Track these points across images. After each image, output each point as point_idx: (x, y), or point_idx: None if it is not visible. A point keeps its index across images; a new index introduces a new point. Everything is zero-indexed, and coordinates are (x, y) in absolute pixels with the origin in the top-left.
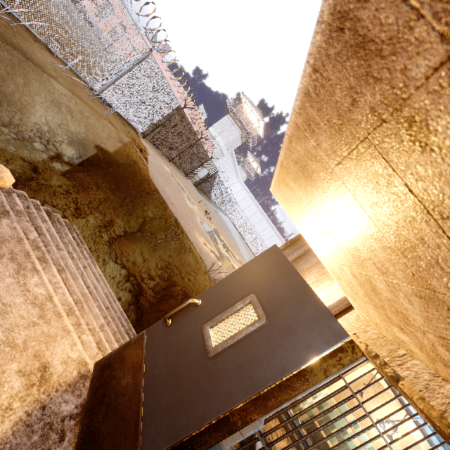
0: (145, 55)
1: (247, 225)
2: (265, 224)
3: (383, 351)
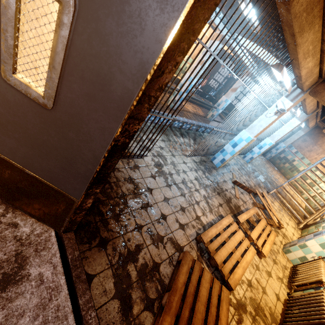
0: None
1: None
2: None
3: None
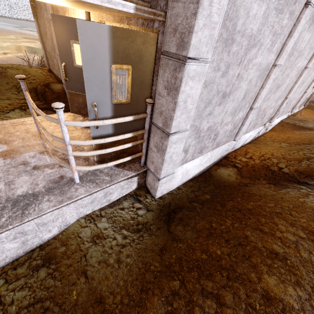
0: None
1: None
2: None
3: (100, 18)
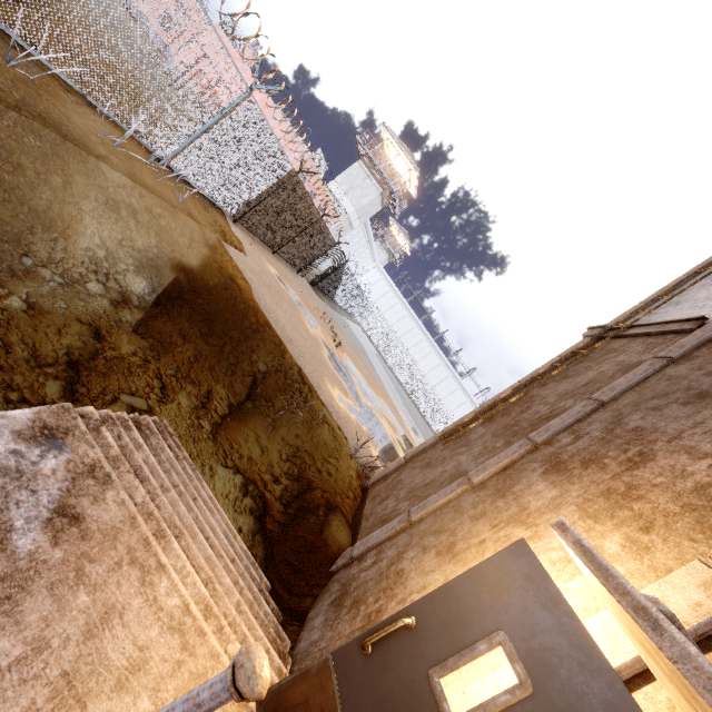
0: (241, 97)
1: (391, 338)
2: (418, 335)
3: None
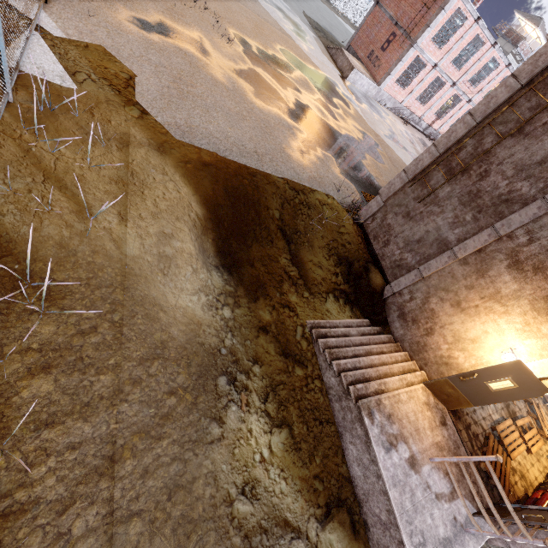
0: None
1: None
2: None
3: None
